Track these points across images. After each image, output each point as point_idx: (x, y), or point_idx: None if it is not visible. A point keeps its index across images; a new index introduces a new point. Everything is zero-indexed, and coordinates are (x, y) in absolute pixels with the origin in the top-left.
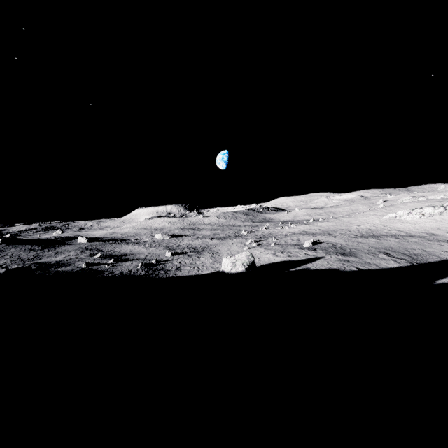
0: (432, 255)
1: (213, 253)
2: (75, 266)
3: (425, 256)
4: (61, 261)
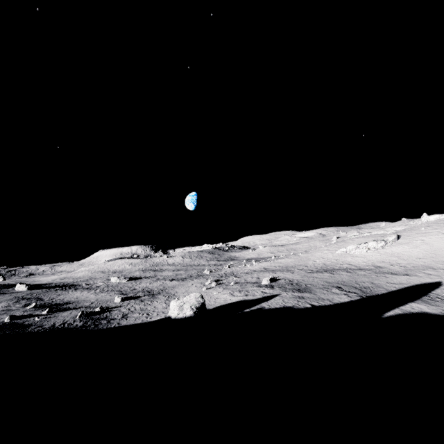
0: (379, 287)
1: (168, 295)
2: None
3: (374, 288)
4: None
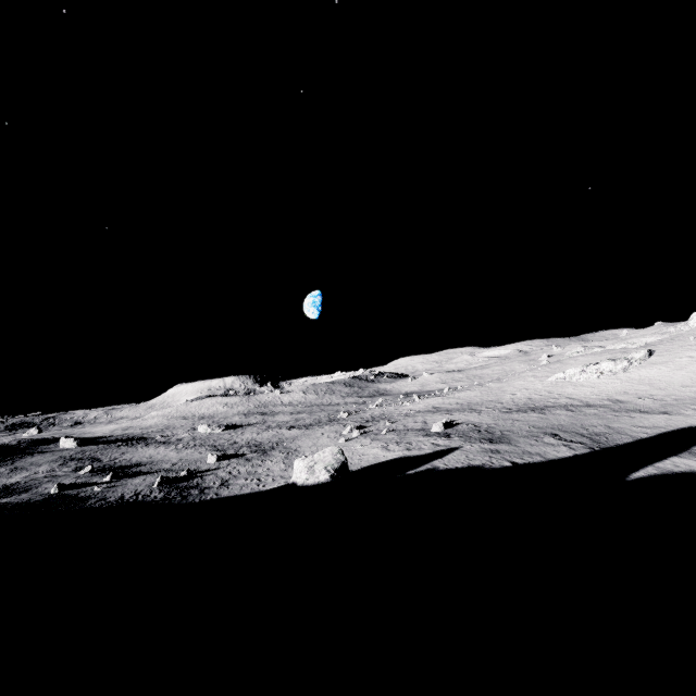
0: (620, 434)
1: (288, 451)
2: (37, 492)
3: (611, 436)
4: (13, 484)
